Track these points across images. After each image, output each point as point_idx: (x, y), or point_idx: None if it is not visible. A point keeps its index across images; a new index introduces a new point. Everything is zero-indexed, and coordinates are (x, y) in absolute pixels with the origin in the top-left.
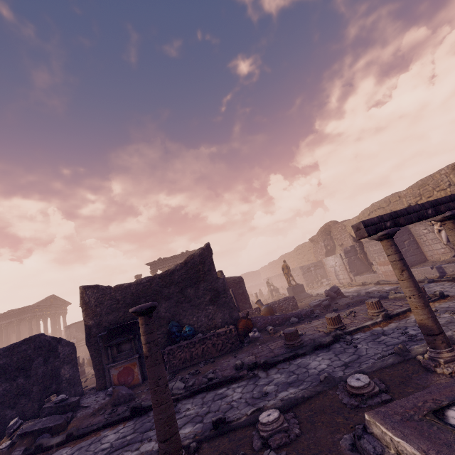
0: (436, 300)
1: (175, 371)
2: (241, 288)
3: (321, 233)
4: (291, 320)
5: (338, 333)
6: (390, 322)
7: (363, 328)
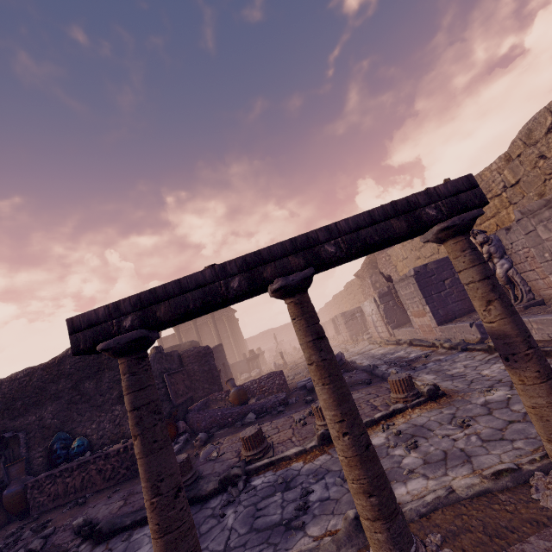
0: (421, 403)
1: (44, 512)
2: (207, 363)
3: (367, 266)
4: (247, 418)
5: (231, 473)
6: (325, 451)
7: (280, 462)
